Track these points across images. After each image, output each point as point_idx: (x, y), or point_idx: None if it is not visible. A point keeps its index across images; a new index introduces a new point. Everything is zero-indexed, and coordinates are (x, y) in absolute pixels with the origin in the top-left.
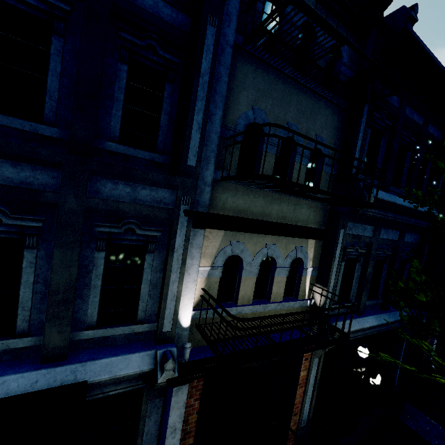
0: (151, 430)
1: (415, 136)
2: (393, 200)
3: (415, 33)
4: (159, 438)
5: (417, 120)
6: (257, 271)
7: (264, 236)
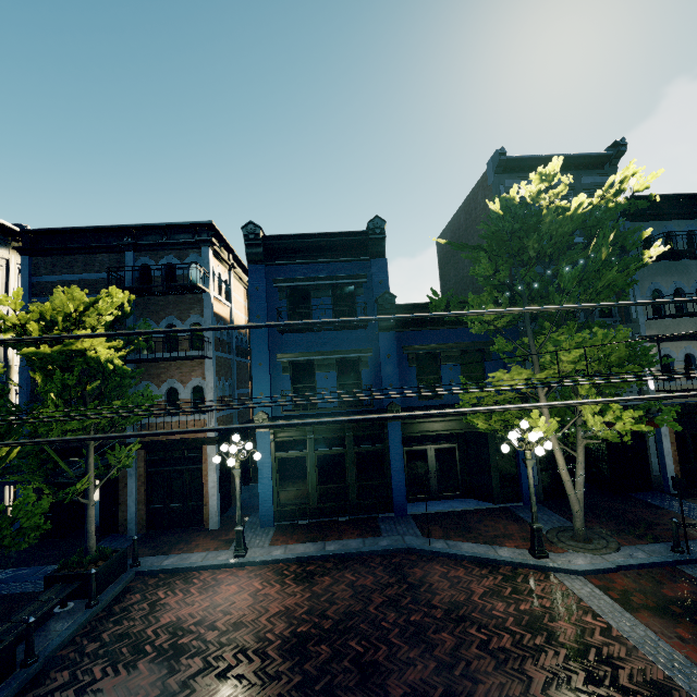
0: (651, 440)
1: None
2: None
3: None
4: (656, 444)
5: None
6: (683, 362)
7: (680, 342)
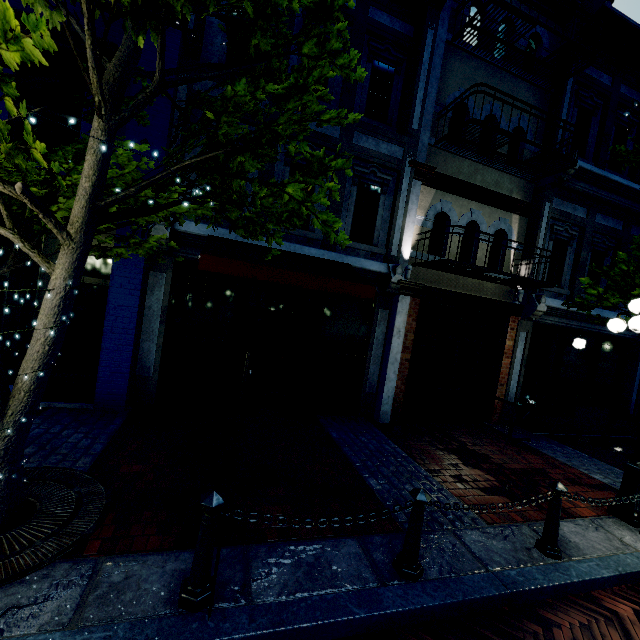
0: (379, 337)
1: (636, 117)
2: (606, 175)
3: (616, 9)
4: (385, 344)
5: (638, 100)
6: (463, 232)
7: (469, 201)
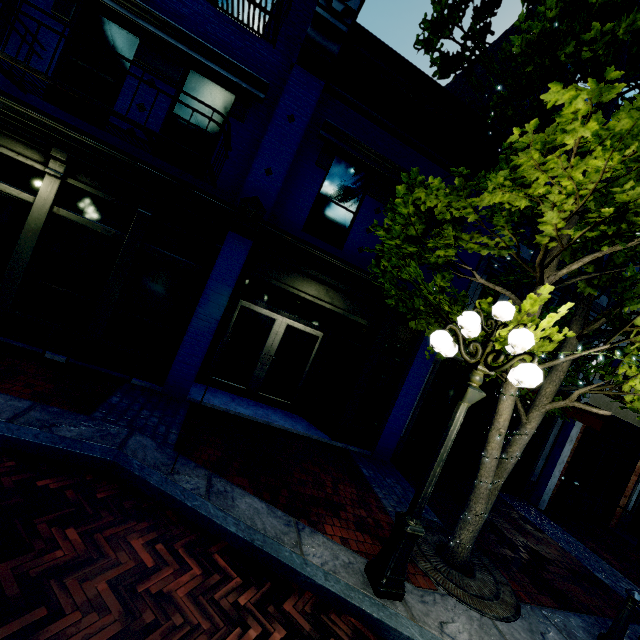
0: (551, 438)
1: None
2: None
3: None
4: (554, 446)
5: None
6: None
7: None
